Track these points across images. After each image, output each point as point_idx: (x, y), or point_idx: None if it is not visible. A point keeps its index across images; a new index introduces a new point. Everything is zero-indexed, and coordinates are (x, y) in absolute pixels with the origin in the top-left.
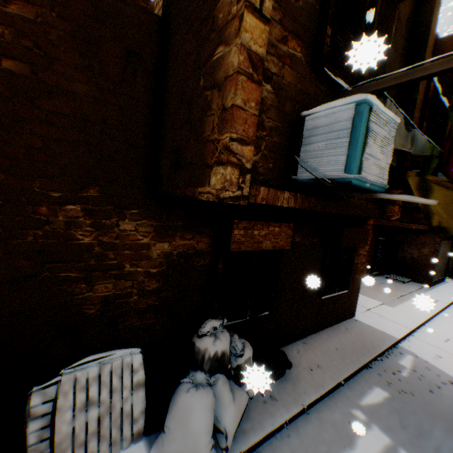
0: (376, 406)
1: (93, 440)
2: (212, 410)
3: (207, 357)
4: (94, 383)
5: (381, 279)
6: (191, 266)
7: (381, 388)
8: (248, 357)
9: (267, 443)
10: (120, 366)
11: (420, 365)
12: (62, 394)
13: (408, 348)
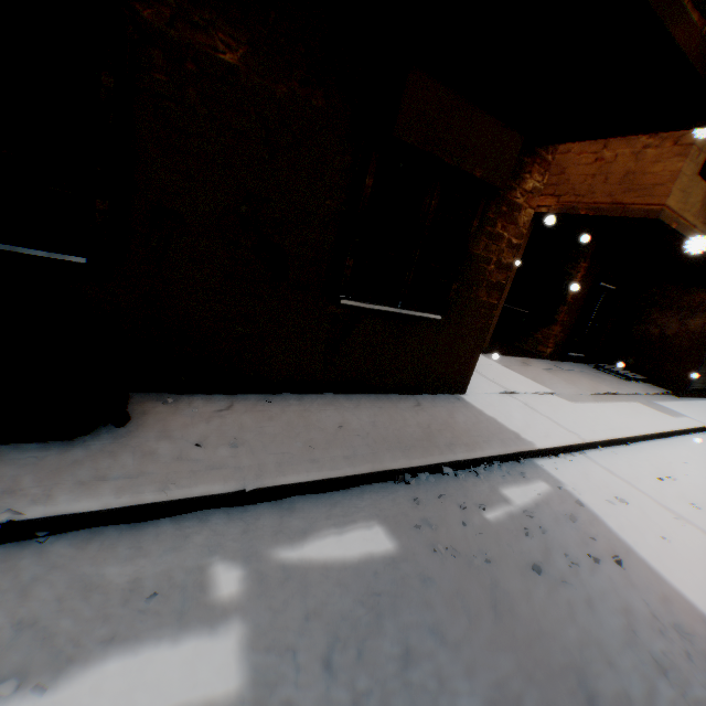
0: (316, 573)
1: None
2: None
3: None
4: None
5: (584, 368)
6: None
7: (388, 532)
8: None
9: None
10: None
11: (558, 509)
12: None
13: (552, 472)
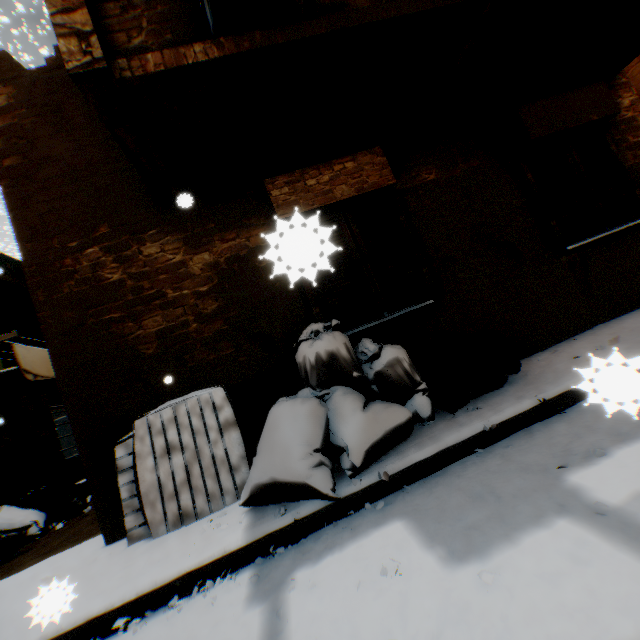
0: None
1: (185, 493)
2: (315, 420)
3: (308, 368)
4: (171, 427)
5: None
6: (253, 270)
7: None
8: (394, 359)
9: (455, 465)
10: (198, 404)
11: None
12: (138, 440)
13: None
